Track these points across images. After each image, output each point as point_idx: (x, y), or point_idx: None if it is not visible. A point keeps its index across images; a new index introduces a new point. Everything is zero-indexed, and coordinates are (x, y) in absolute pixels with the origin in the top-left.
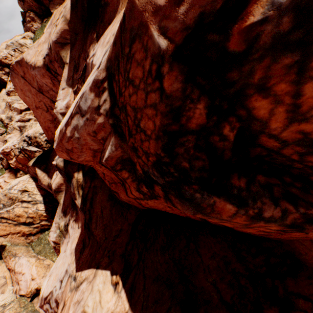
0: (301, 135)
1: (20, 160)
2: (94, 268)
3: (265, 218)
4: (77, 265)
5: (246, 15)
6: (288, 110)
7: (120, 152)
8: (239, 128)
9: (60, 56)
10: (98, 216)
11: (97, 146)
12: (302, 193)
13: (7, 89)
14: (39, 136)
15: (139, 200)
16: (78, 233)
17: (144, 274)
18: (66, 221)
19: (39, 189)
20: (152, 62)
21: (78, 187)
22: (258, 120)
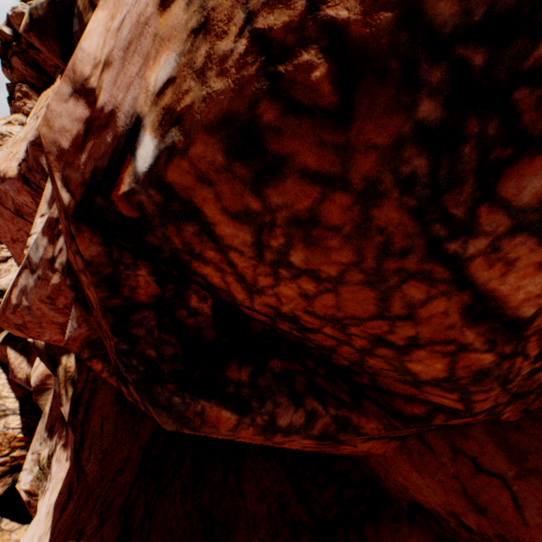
0: (272, 309)
1: None
2: (72, 540)
3: (282, 428)
4: (51, 538)
5: (121, 182)
6: (237, 279)
7: (86, 330)
8: (212, 297)
9: (41, 164)
10: (95, 435)
11: (62, 318)
12: (329, 385)
13: None
14: None
15: None
16: (64, 470)
17: None
18: (52, 447)
19: (13, 387)
20: (65, 217)
21: (67, 381)
22: (220, 289)
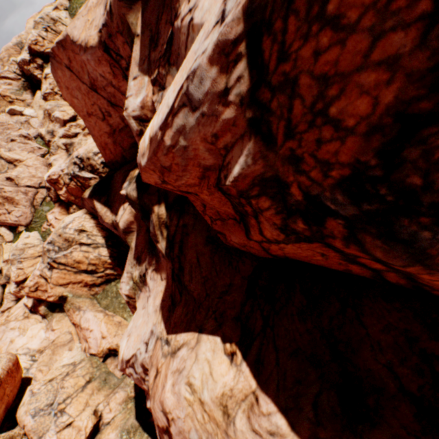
0: None
1: (71, 190)
2: (195, 331)
3: None
4: (167, 326)
5: None
6: None
7: (260, 167)
8: None
9: (126, 24)
10: (193, 265)
11: (211, 160)
12: None
13: (43, 91)
14: (93, 157)
15: (268, 244)
16: (161, 286)
17: (275, 345)
18: (142, 270)
19: (99, 229)
20: None
21: (161, 225)
22: None
